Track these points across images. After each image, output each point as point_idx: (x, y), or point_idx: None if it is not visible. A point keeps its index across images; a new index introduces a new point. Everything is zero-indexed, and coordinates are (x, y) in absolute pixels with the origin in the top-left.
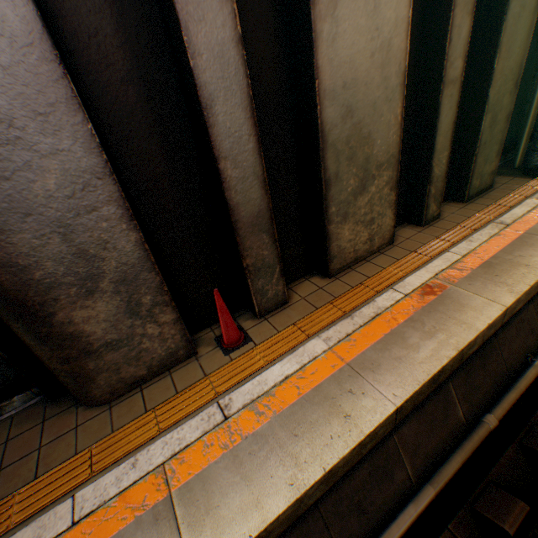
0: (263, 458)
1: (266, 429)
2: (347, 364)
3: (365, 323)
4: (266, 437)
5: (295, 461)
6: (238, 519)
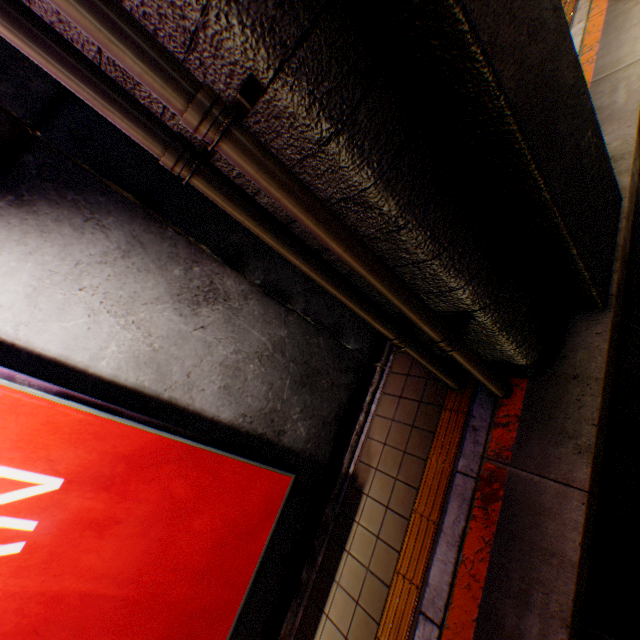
0: (615, 43)
1: (601, 46)
2: (606, 10)
3: (589, 3)
4: (605, 45)
5: (632, 27)
6: (633, 48)
